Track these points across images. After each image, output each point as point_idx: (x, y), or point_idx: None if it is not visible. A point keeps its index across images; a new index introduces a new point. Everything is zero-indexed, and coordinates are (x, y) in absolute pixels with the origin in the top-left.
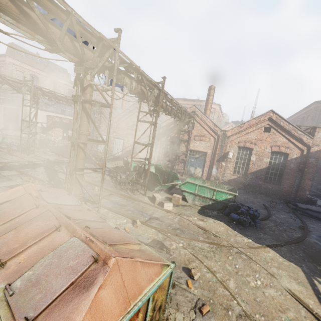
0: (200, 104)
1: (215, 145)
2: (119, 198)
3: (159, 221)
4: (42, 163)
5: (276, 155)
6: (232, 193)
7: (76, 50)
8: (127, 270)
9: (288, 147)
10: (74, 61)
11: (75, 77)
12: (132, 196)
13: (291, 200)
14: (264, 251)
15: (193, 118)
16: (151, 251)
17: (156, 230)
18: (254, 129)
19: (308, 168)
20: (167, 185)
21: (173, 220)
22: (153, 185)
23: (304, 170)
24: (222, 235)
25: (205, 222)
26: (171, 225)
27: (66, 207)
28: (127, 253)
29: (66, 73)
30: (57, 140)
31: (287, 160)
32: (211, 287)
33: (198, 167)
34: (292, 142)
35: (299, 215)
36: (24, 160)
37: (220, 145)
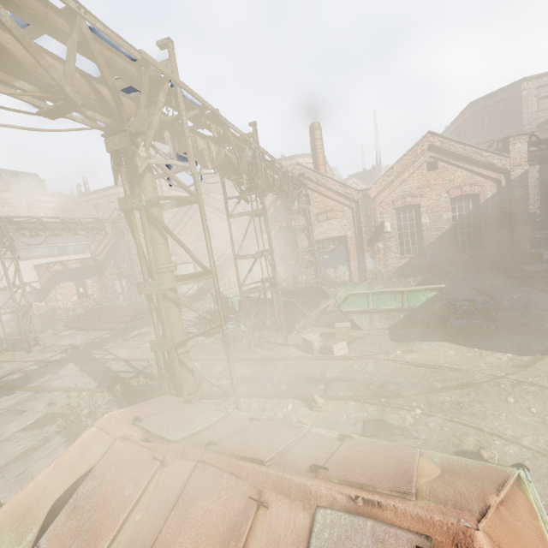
0: (293, 163)
1: (357, 219)
2: (247, 367)
3: (346, 383)
4: (66, 356)
5: (460, 202)
6: (435, 286)
7: (103, 101)
8: (511, 545)
9: (474, 183)
10: (103, 127)
11: (112, 161)
12: (268, 355)
13: (510, 266)
14: (546, 364)
15: (304, 185)
16: (456, 459)
17: (357, 402)
18: (410, 172)
19: (516, 206)
20: (316, 312)
21: (366, 370)
22: (291, 322)
23: (511, 212)
24: (462, 364)
25: (419, 352)
26: (370, 381)
27: (213, 434)
28: (459, 495)
29: (39, 182)
30: (70, 305)
31: (479, 204)
32: (537, 471)
33: (339, 265)
34: (478, 173)
35: (536, 285)
36: (26, 363)
37: (365, 217)
